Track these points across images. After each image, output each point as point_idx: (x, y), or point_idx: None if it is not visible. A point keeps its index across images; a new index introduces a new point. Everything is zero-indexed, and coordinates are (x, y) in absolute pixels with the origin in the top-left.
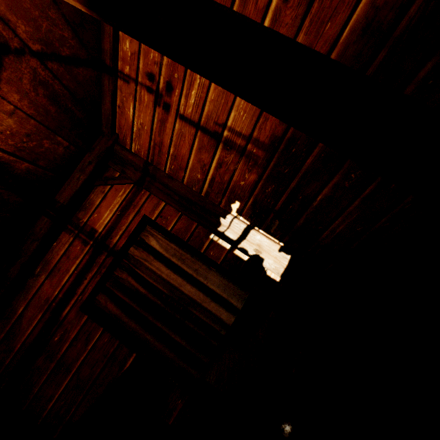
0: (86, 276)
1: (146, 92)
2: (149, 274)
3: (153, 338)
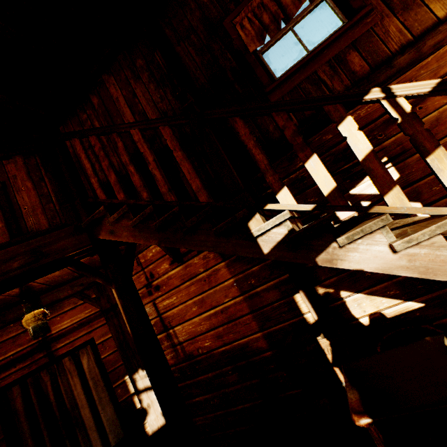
0: (17, 365)
1: (145, 277)
2: (66, 385)
3: (33, 445)
